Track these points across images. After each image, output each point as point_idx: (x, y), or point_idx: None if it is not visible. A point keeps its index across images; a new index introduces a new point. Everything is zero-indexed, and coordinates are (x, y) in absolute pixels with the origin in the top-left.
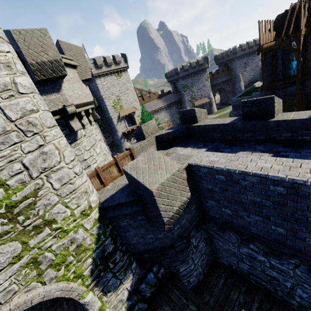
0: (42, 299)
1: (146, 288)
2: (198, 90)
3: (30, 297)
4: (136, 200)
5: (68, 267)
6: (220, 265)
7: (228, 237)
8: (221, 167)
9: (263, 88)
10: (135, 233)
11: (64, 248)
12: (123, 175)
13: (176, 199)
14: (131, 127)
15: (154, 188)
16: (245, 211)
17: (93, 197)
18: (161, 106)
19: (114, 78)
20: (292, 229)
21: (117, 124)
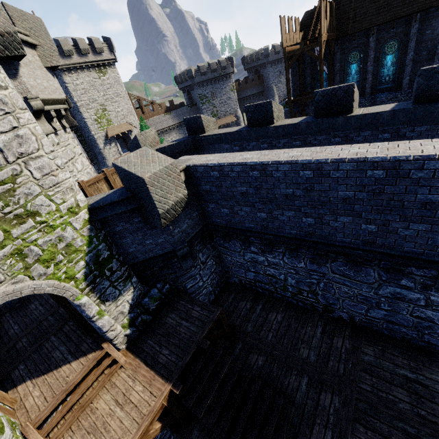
0: (32, 292)
1: (149, 301)
2: (221, 104)
3: (19, 287)
4: (130, 198)
5: (58, 266)
6: (232, 285)
7: (234, 247)
8: (214, 163)
9: (288, 101)
10: (132, 240)
11: (52, 245)
12: None
13: (171, 194)
14: (128, 153)
15: (146, 176)
16: (238, 205)
17: (81, 196)
18: (170, 124)
19: (94, 76)
20: (269, 211)
21: (105, 147)
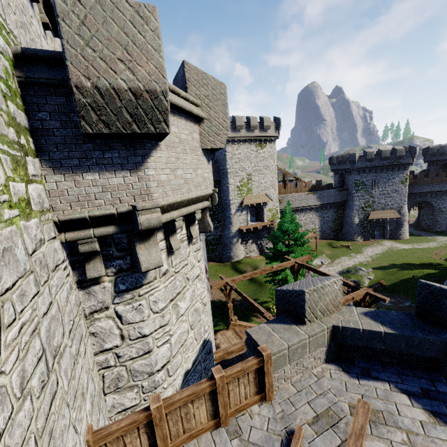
0: None
1: None
2: (382, 195)
3: None
4: None
5: None
6: None
7: None
8: None
9: None
10: None
11: None
12: (220, 431)
13: None
14: (255, 223)
15: None
16: None
17: None
18: (310, 203)
19: (252, 149)
20: None
21: (236, 213)
